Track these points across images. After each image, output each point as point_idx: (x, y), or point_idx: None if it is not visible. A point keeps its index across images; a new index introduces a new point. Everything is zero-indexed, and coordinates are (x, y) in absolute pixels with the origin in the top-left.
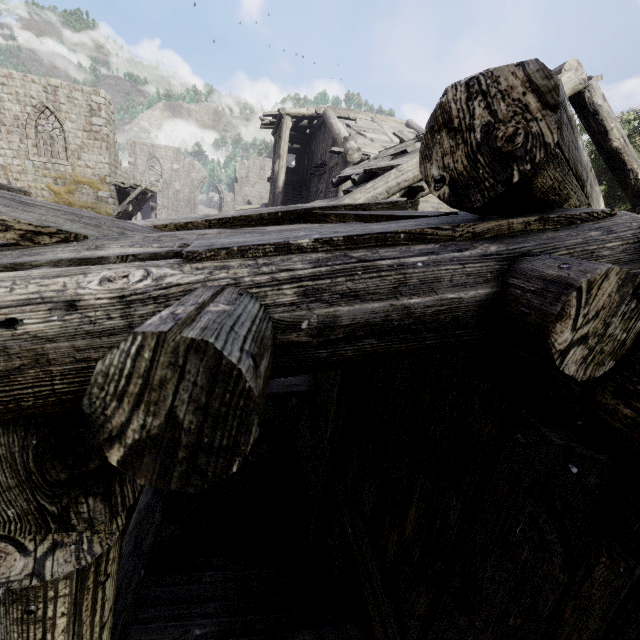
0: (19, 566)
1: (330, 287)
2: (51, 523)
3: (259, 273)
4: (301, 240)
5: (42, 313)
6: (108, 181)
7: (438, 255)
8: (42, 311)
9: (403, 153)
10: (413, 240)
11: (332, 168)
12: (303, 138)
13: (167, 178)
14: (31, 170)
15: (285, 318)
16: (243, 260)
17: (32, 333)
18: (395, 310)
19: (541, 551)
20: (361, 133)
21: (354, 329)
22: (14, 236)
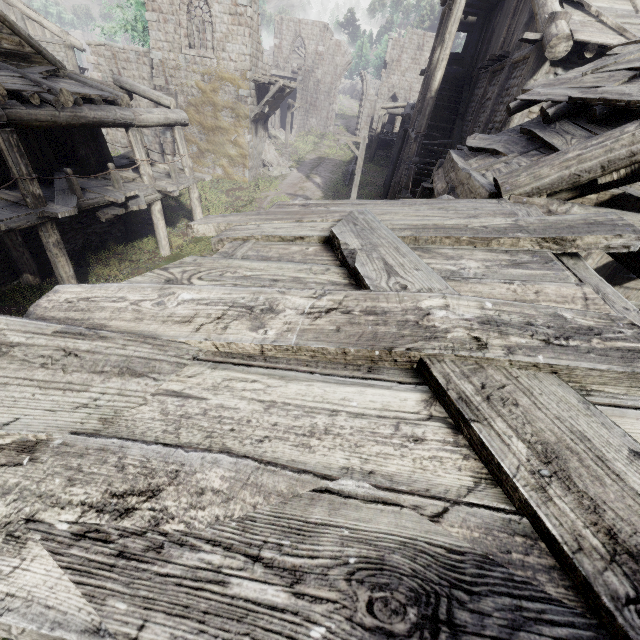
0: None
1: None
2: None
3: None
4: None
5: None
6: (248, 77)
7: None
8: None
9: None
10: None
11: (515, 64)
12: (484, 6)
13: (310, 64)
14: (183, 65)
15: None
16: None
17: None
18: None
19: None
20: (583, 1)
21: None
22: None
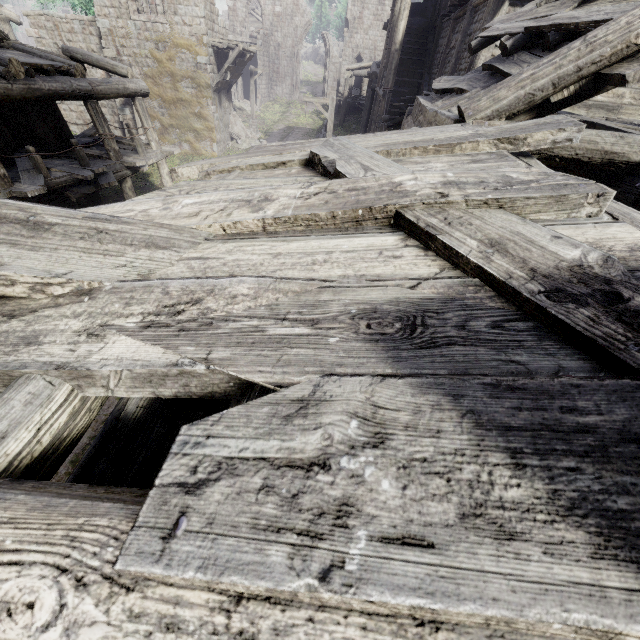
0: None
1: None
2: None
3: None
4: (317, 593)
5: None
6: (205, 42)
7: None
8: None
9: None
10: (581, 636)
11: (476, 7)
12: None
13: (268, 27)
14: (134, 33)
15: None
16: (205, 613)
17: None
18: None
19: None
20: None
21: None
22: (23, 290)
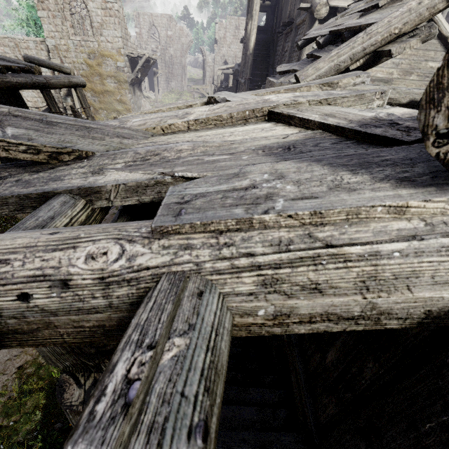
0: (76, 395)
1: (290, 278)
2: (91, 369)
3: (219, 258)
4: (263, 216)
5: (44, 291)
6: (122, 53)
7: (422, 241)
8: (44, 289)
9: (374, 8)
10: (391, 214)
11: (298, 26)
12: None
13: (163, 44)
14: (72, 48)
15: (242, 308)
16: (205, 238)
17: (40, 307)
18: (358, 305)
19: (447, 447)
20: None
21: (310, 317)
22: (44, 157)
